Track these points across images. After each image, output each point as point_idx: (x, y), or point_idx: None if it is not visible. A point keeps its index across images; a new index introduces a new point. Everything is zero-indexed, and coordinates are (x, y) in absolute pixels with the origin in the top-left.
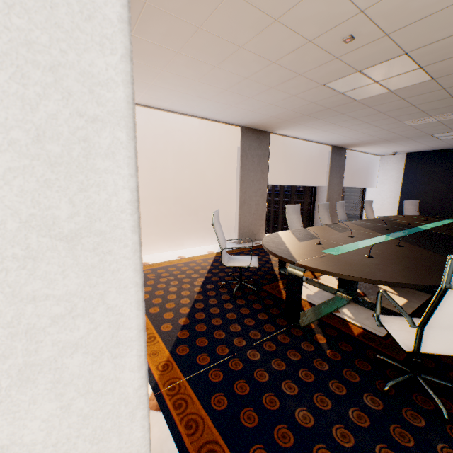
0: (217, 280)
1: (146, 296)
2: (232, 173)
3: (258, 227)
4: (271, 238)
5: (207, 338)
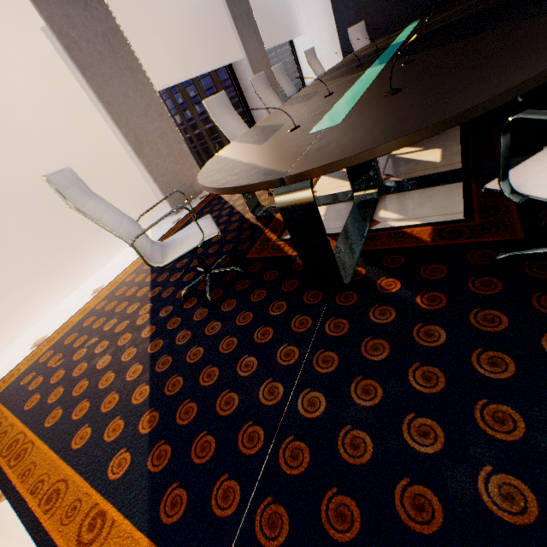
0: (173, 292)
1: (56, 417)
2: (78, 97)
3: (189, 172)
4: (211, 167)
5: (210, 431)
